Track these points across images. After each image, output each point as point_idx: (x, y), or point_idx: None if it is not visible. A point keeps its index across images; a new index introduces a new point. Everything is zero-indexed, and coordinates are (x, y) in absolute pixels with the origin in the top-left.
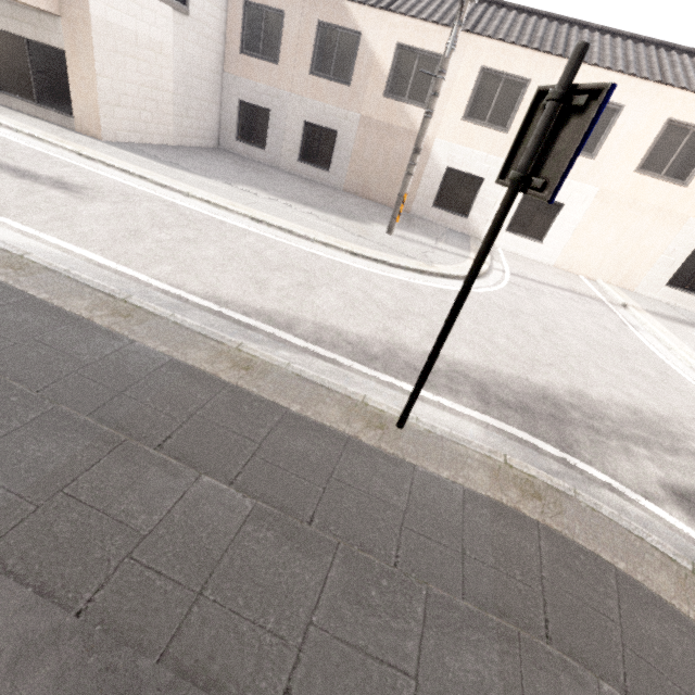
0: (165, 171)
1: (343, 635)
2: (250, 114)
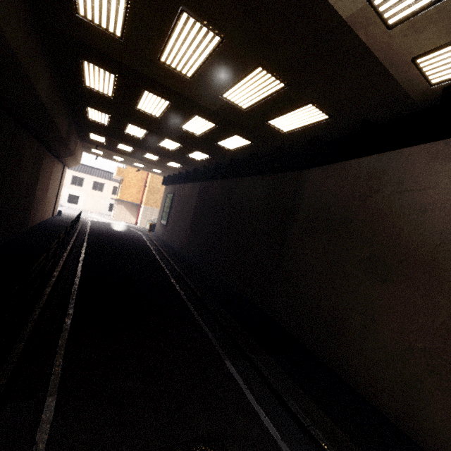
0: None
1: None
2: None
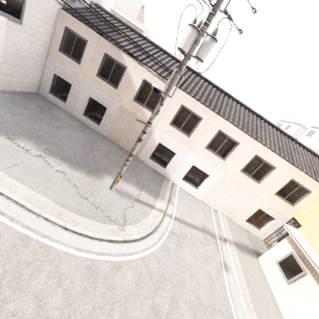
0: None
1: None
2: (60, 82)
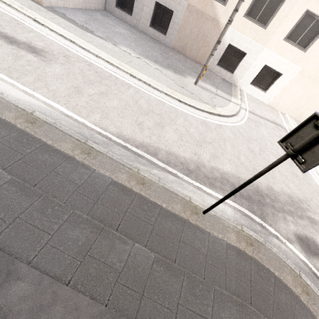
0: (82, 34)
1: (189, 307)
2: None
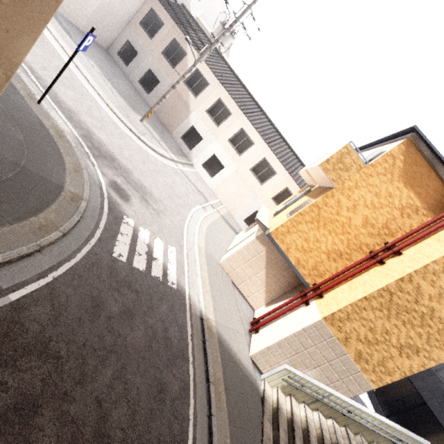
0: (58, 28)
1: None
2: (129, 49)
